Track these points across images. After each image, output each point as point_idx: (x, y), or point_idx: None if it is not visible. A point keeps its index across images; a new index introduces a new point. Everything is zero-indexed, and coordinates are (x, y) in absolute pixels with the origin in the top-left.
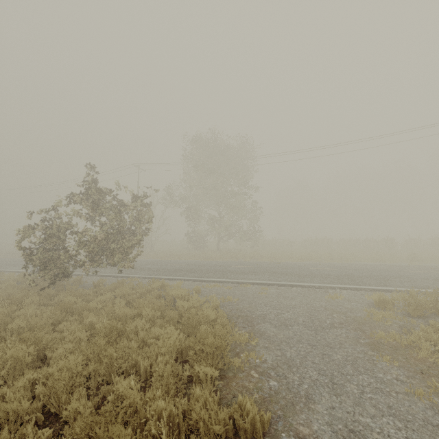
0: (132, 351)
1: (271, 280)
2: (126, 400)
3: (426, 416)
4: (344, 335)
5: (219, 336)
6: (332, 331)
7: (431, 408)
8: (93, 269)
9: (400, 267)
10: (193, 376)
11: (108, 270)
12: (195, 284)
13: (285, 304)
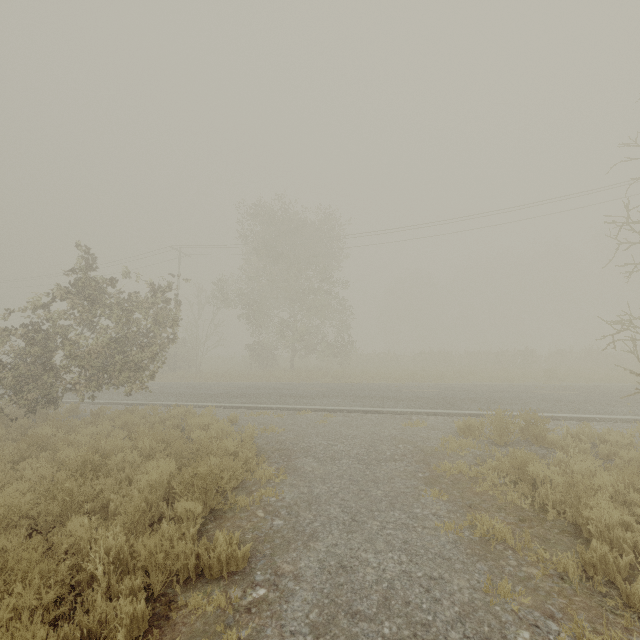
0: (106, 489)
1: (342, 405)
2: (67, 536)
3: (443, 549)
4: (402, 469)
5: (230, 470)
6: (388, 465)
7: (453, 542)
8: (101, 395)
9: (525, 387)
10: (174, 515)
11: (122, 396)
12: (238, 412)
13: (343, 434)
